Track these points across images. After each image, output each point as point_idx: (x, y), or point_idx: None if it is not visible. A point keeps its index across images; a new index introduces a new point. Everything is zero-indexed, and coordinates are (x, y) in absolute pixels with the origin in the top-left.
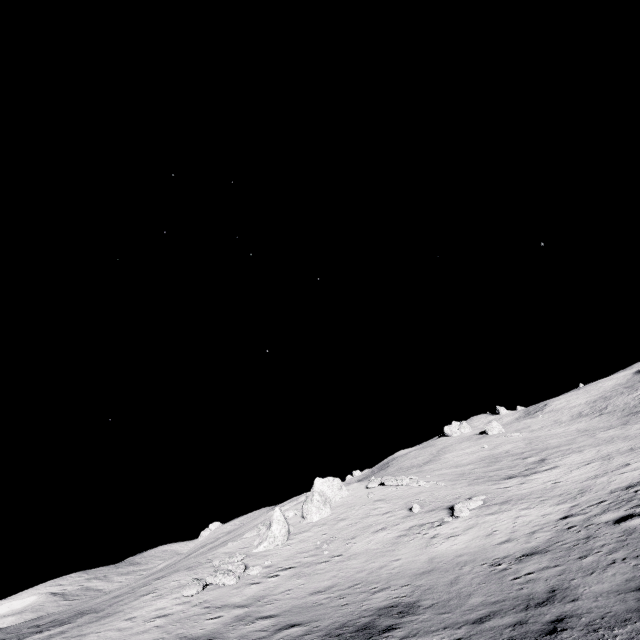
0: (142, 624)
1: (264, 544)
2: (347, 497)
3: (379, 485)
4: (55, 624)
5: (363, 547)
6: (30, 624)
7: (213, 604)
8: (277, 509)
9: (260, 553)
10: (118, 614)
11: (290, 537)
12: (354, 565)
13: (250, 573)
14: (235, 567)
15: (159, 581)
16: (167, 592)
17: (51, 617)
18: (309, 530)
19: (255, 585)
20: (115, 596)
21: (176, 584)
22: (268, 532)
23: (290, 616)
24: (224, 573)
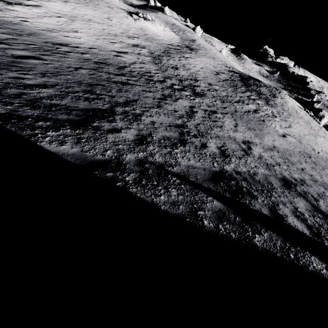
0: None
1: None
2: None
3: None
4: None
5: None
6: None
7: None
8: None
9: None
10: None
11: None
12: None
13: None
14: None
15: None
16: None
17: None
18: None
19: None
20: None
21: None
22: None
23: None
24: None
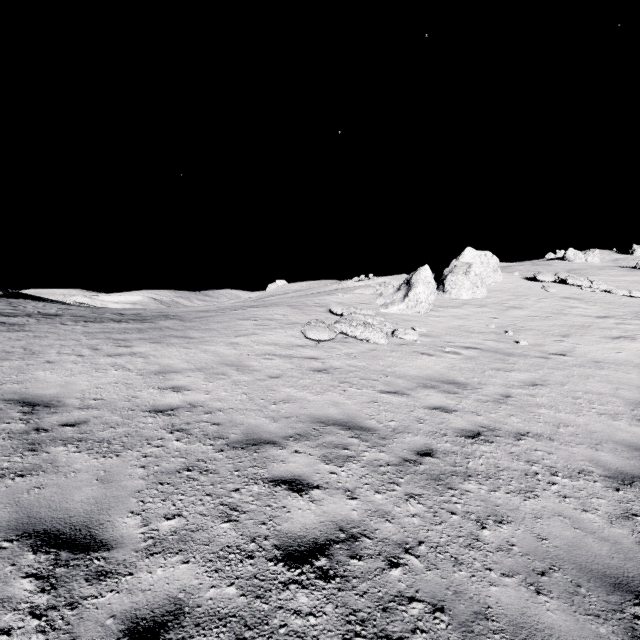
0: (253, 358)
1: (399, 306)
2: (503, 284)
3: (548, 282)
4: (137, 318)
5: (608, 355)
6: (117, 311)
7: (366, 365)
8: (427, 267)
9: (394, 315)
10: (211, 332)
11: (432, 308)
12: (638, 383)
13: (403, 337)
14: (377, 322)
15: (255, 310)
16: (274, 325)
17: (137, 311)
18: (460, 307)
19: (427, 357)
20: (202, 310)
21: (283, 319)
22: (408, 293)
23: (628, 463)
24: (365, 326)
